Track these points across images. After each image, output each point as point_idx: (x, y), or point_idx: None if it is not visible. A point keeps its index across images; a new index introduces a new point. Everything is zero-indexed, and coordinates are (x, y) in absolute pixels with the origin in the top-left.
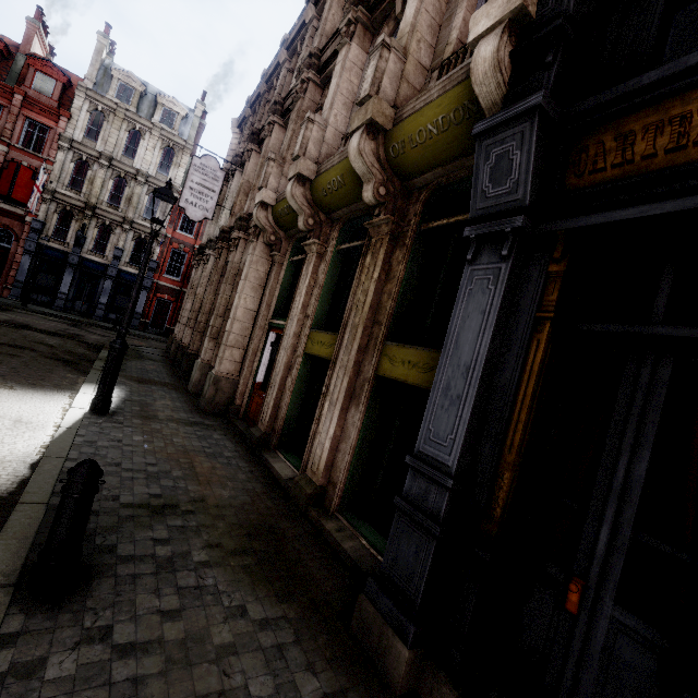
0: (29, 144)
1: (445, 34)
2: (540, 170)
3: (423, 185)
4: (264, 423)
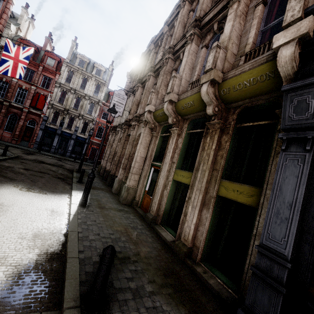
0: (44, 85)
1: (244, 39)
2: None
3: (236, 106)
4: (153, 211)
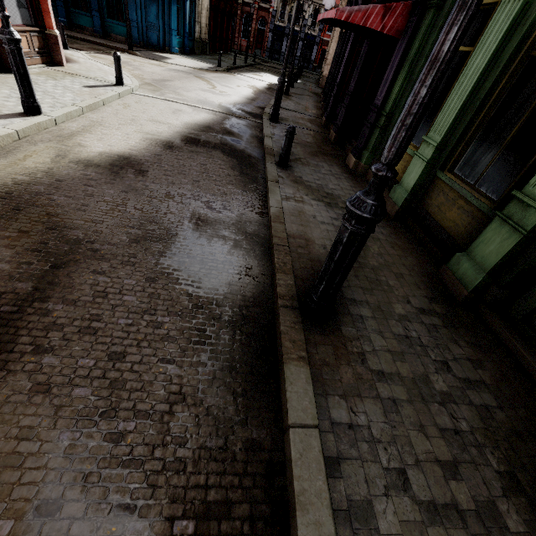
0: None
1: None
2: None
3: None
4: None
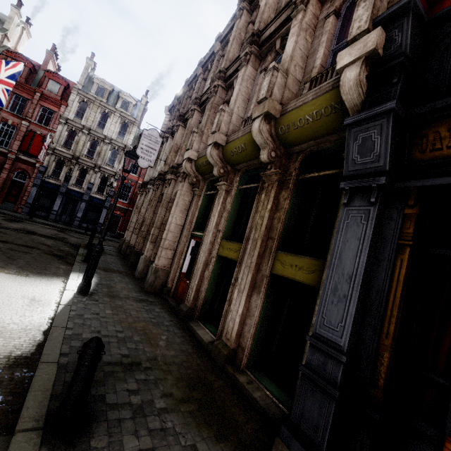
0: (42, 121)
1: (311, 61)
2: (394, 148)
3: (299, 151)
4: (189, 301)
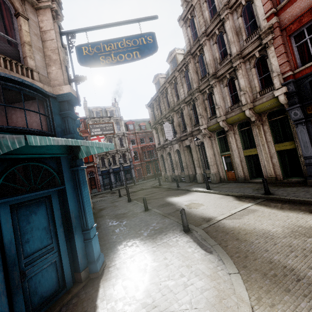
0: None
1: (252, 84)
2: (302, 112)
3: (264, 113)
4: (242, 176)
